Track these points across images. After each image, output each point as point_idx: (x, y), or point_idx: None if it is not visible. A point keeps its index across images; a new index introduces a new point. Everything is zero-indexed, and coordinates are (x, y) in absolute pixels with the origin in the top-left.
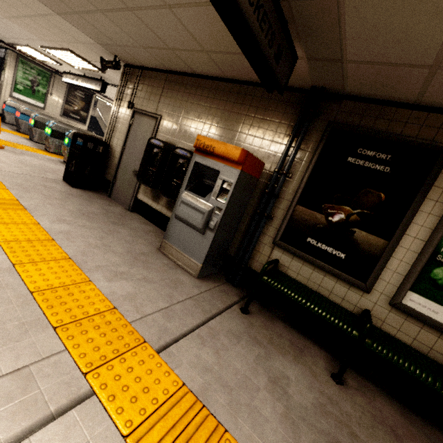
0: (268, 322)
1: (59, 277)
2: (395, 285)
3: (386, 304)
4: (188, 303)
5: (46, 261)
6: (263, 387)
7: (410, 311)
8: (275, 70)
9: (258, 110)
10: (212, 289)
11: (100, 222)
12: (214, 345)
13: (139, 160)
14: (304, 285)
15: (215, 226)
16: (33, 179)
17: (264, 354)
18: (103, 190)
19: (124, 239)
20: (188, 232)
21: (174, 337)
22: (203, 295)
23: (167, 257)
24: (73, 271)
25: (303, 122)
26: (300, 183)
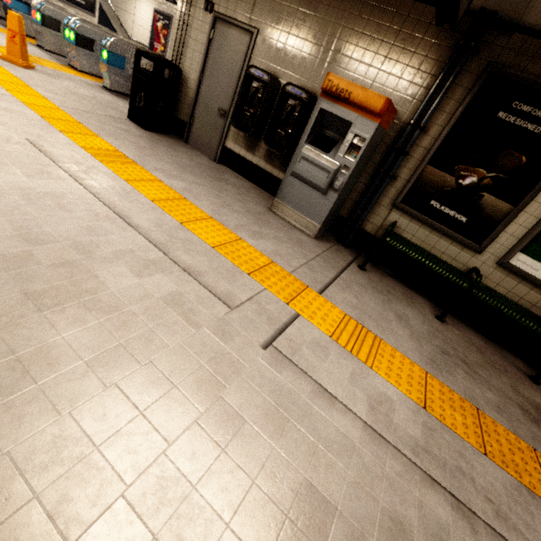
0: (382, 278)
1: (218, 235)
2: (507, 247)
3: (494, 263)
4: (319, 260)
5: (199, 221)
6: (393, 320)
7: (514, 269)
8: (461, 3)
9: (400, 35)
10: (330, 249)
11: (202, 178)
12: (351, 292)
13: (226, 95)
14: (419, 246)
15: (340, 187)
16: (104, 120)
17: (387, 300)
18: (173, 132)
19: (235, 198)
20: (307, 192)
21: (324, 285)
22: (326, 254)
23: (279, 218)
24: (223, 230)
25: (456, 60)
26: (436, 139)
